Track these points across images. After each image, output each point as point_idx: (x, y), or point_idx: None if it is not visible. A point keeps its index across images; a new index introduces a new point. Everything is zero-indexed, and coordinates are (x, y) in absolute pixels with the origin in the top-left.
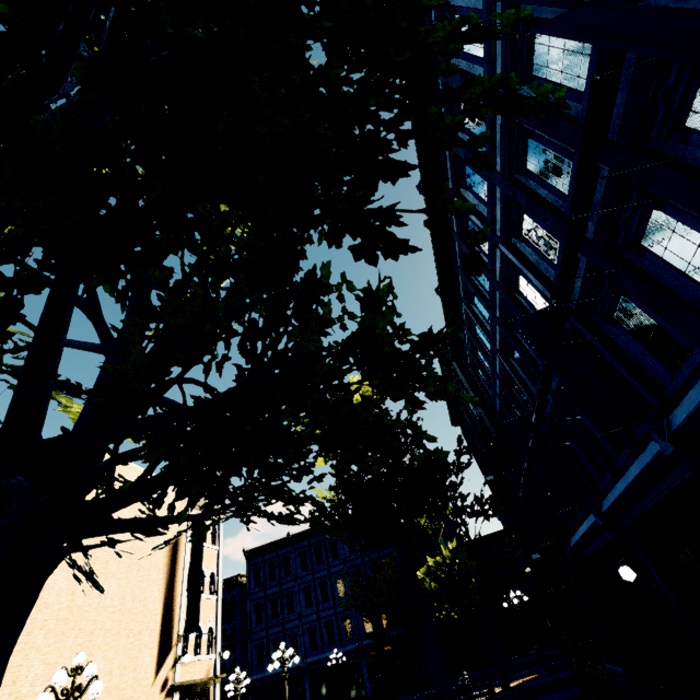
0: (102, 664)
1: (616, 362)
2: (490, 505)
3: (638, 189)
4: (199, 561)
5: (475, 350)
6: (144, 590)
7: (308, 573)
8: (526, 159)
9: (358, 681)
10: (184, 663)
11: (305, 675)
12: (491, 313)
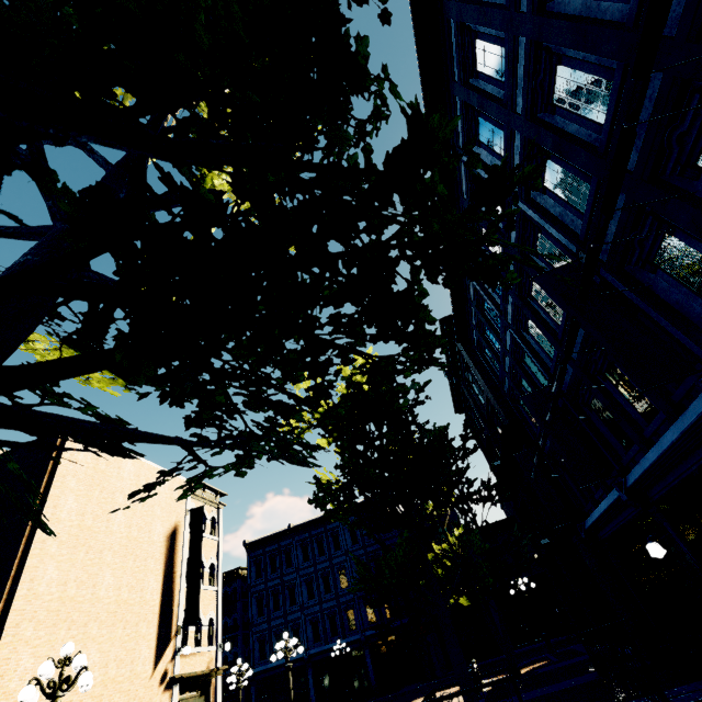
0: (97, 657)
1: (655, 314)
2: (497, 491)
3: (699, 93)
4: (198, 551)
5: (482, 329)
6: (141, 580)
7: (310, 565)
8: (553, 92)
9: (362, 672)
10: (184, 655)
11: (308, 666)
12: None
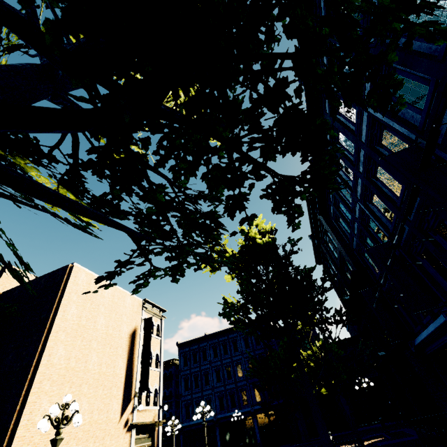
0: (86, 406)
1: None
2: (347, 317)
3: None
4: (148, 345)
5: (337, 204)
6: (114, 361)
7: (218, 360)
8: None
9: (251, 433)
10: (139, 410)
11: (216, 426)
12: (355, 169)
